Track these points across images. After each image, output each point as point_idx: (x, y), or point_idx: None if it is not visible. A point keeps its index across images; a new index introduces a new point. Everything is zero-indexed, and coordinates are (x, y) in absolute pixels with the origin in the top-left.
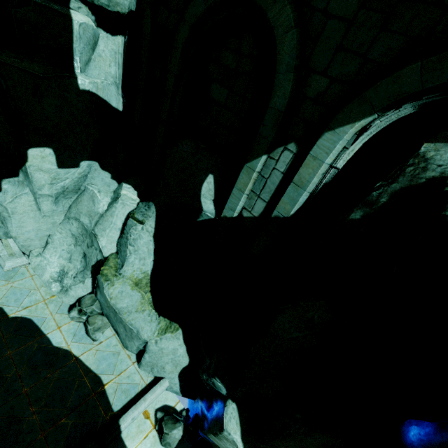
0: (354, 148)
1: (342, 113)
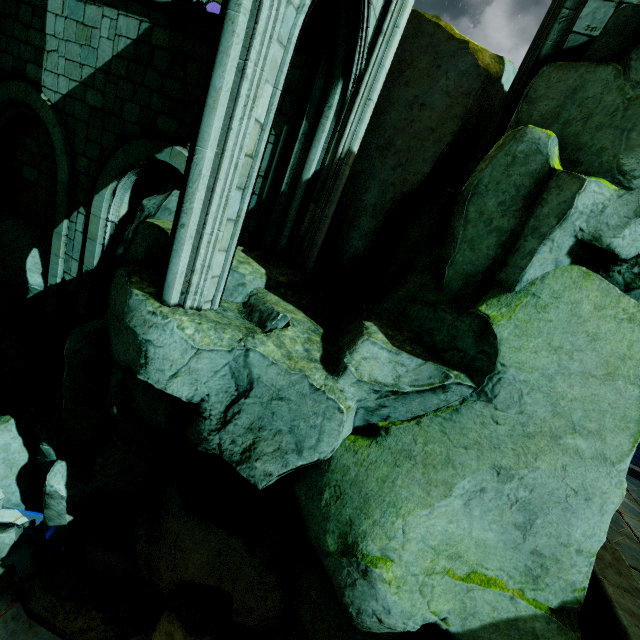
0: (118, 206)
1: (99, 181)
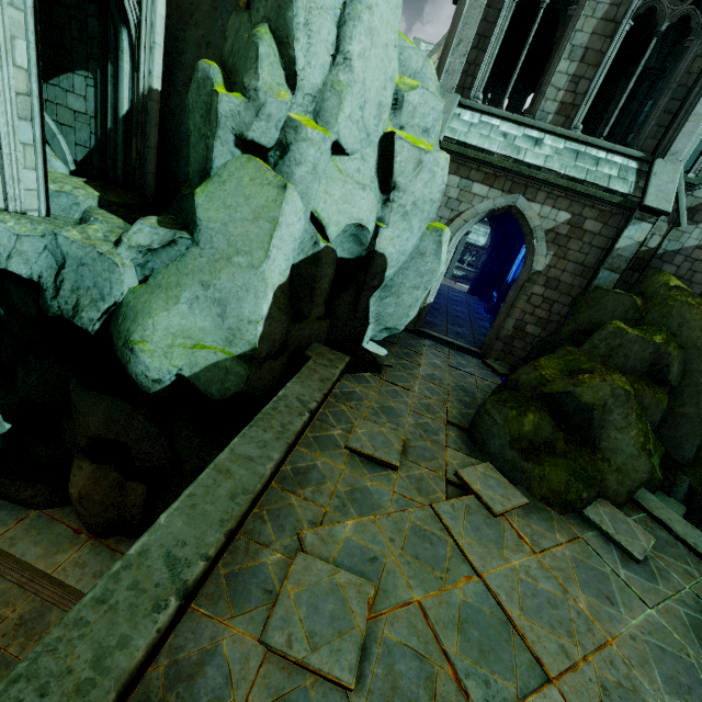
0: None
1: None
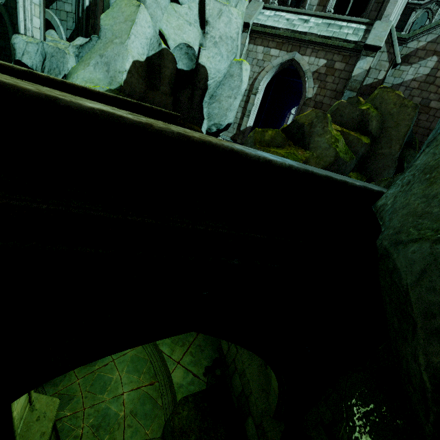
0: None
1: None
